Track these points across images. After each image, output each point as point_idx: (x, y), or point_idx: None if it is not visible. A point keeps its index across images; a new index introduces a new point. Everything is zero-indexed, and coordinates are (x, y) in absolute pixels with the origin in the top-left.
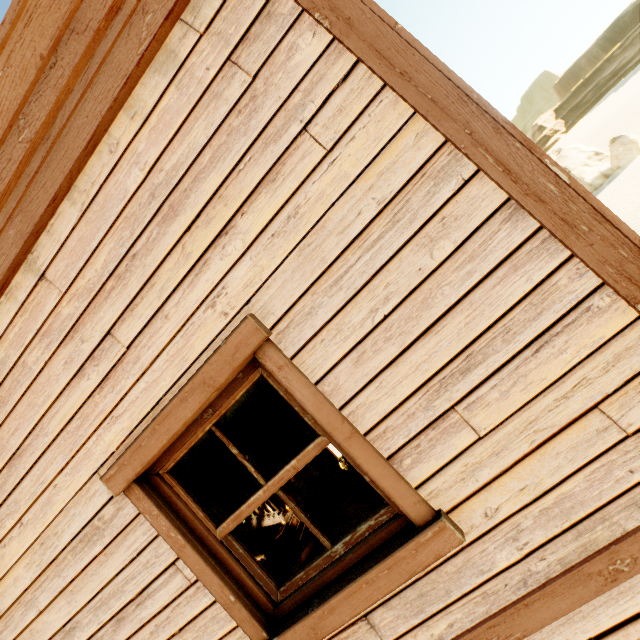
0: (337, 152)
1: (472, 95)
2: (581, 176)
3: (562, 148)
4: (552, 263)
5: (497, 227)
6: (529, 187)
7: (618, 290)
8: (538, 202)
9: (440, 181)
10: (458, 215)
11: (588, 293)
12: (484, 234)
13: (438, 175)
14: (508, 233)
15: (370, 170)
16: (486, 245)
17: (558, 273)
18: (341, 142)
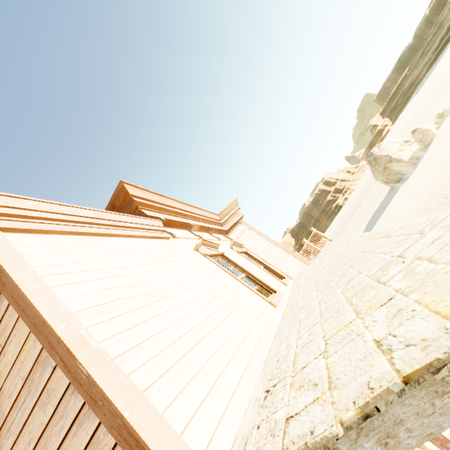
0: (6, 348)
1: (46, 323)
2: (400, 158)
3: (380, 143)
4: (95, 422)
5: (70, 397)
6: (75, 375)
7: (122, 447)
8: (80, 385)
9: (45, 367)
10: (54, 388)
11: (114, 445)
12: (65, 401)
13: (44, 363)
14: (75, 401)
15: (18, 359)
16: (67, 408)
17: (99, 430)
18: (7, 343)
